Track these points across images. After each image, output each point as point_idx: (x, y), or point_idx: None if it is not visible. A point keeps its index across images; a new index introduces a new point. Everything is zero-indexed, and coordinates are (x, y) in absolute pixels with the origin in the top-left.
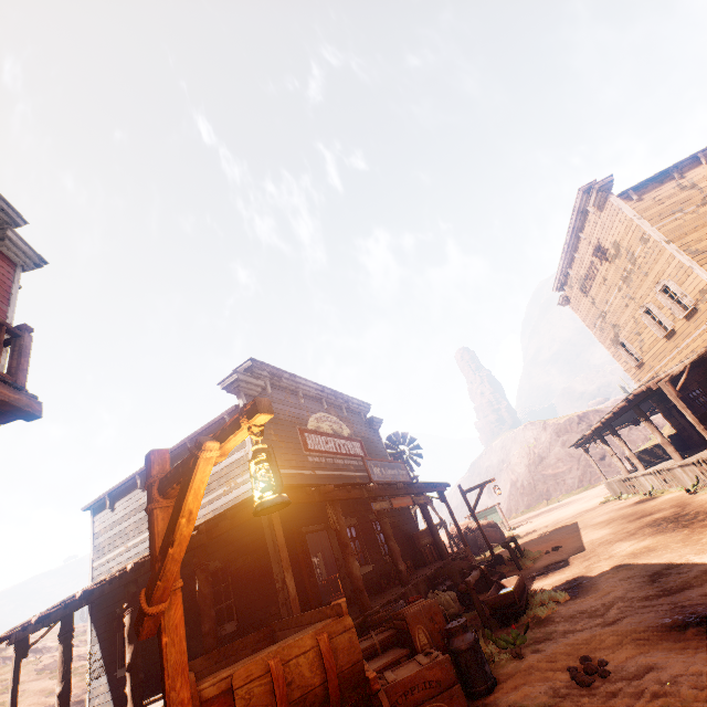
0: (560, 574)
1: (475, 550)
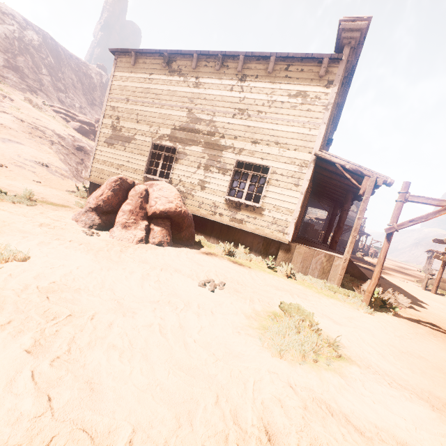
0: (373, 259)
1: (365, 252)
